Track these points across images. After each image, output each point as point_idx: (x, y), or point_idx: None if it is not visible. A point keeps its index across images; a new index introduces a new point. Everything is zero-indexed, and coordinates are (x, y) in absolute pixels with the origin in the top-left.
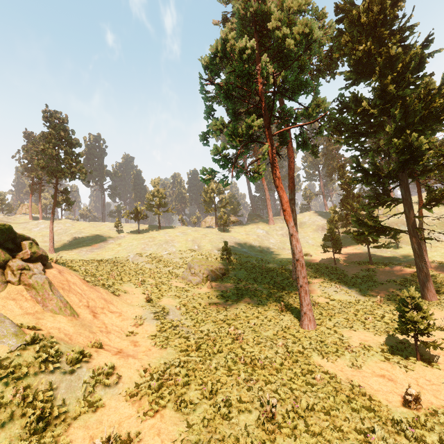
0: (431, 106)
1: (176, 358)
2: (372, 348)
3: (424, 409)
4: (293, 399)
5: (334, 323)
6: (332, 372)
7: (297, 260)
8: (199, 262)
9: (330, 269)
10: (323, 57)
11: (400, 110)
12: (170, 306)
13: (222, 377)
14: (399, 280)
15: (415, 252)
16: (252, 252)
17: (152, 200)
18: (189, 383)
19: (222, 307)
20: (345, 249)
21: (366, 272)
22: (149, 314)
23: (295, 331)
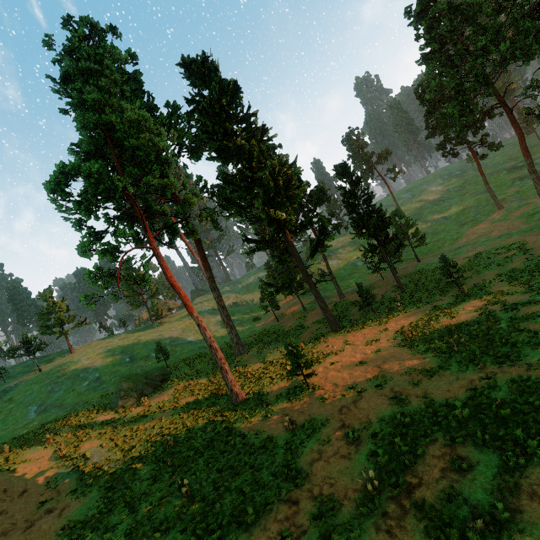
0: (278, 184)
1: (100, 497)
2: (281, 395)
3: (299, 426)
4: (208, 471)
5: (260, 386)
6: (246, 432)
7: (210, 346)
8: (128, 380)
9: (271, 329)
10: (194, 138)
11: (260, 189)
12: (93, 449)
13: (146, 489)
14: (321, 319)
15: (314, 295)
16: (199, 338)
17: (49, 320)
18: (113, 512)
19: (157, 420)
20: (289, 300)
21: (300, 320)
22: (66, 471)
23: (226, 410)
